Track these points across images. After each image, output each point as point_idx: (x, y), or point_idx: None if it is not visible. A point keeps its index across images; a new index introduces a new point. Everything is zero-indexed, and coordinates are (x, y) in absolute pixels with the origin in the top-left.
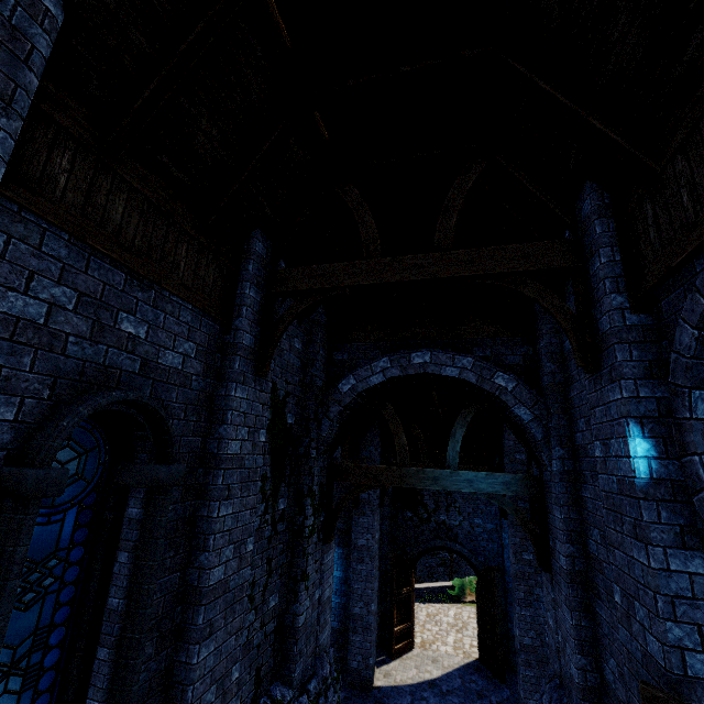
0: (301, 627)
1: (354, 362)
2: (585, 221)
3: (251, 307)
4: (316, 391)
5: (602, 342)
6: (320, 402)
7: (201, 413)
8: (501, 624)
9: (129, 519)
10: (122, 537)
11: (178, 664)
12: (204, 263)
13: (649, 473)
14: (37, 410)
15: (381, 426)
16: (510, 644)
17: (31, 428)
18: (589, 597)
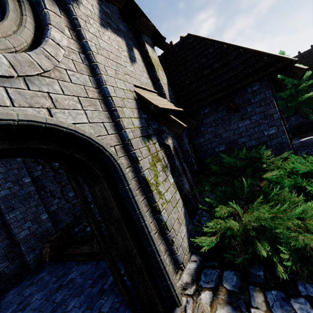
0: None
1: None
2: None
3: None
4: None
5: None
6: None
7: None
8: None
9: None
10: None
11: (6, 221)
12: None
13: None
14: None
15: None
16: None
17: None
18: None
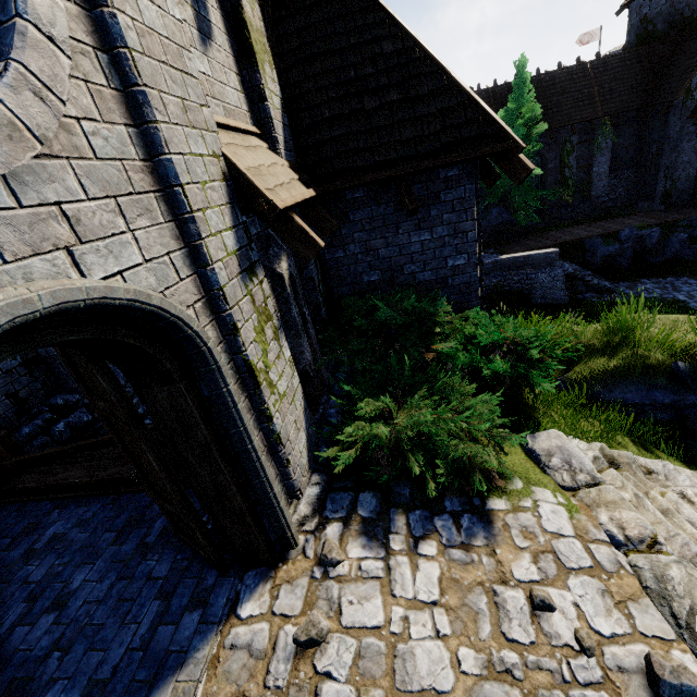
0: None
1: None
2: None
3: None
4: None
5: None
6: None
7: None
8: None
9: None
10: None
11: None
12: None
13: None
14: None
15: None
16: None
17: None
18: None
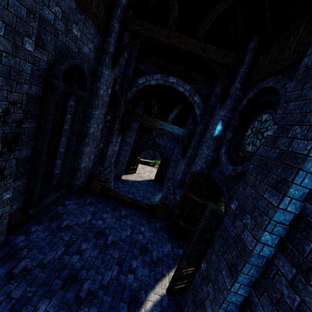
0: (108, 155)
1: (146, 71)
2: (247, 51)
3: (115, 33)
4: (128, 79)
5: (227, 97)
6: (129, 84)
7: (92, 75)
8: (163, 172)
9: (70, 105)
10: (68, 110)
11: (79, 150)
12: (101, 3)
13: (217, 134)
14: (51, 59)
15: (146, 101)
16: (164, 177)
17: (50, 65)
18: (190, 164)
